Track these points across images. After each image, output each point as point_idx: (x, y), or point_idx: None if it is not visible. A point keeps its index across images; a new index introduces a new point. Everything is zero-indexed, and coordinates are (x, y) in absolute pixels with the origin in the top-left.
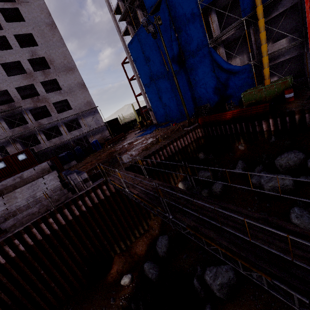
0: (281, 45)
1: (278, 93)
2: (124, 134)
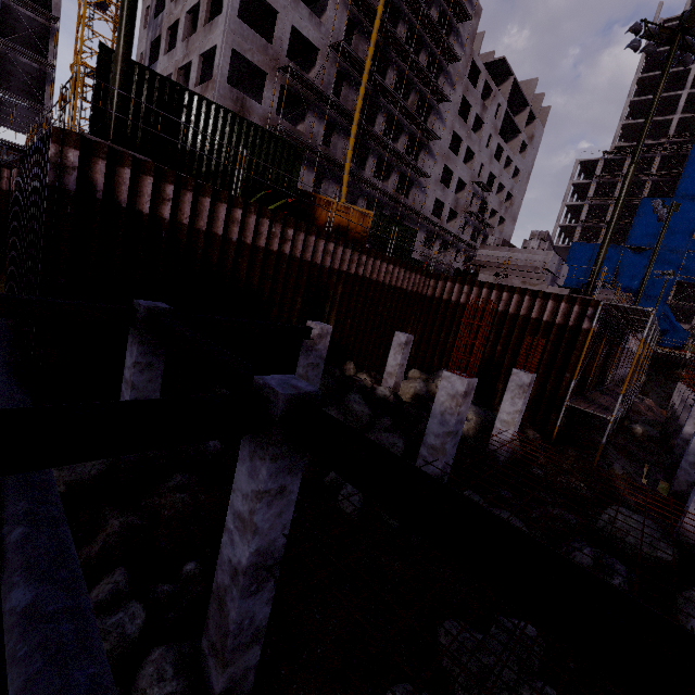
0: None
1: None
2: None
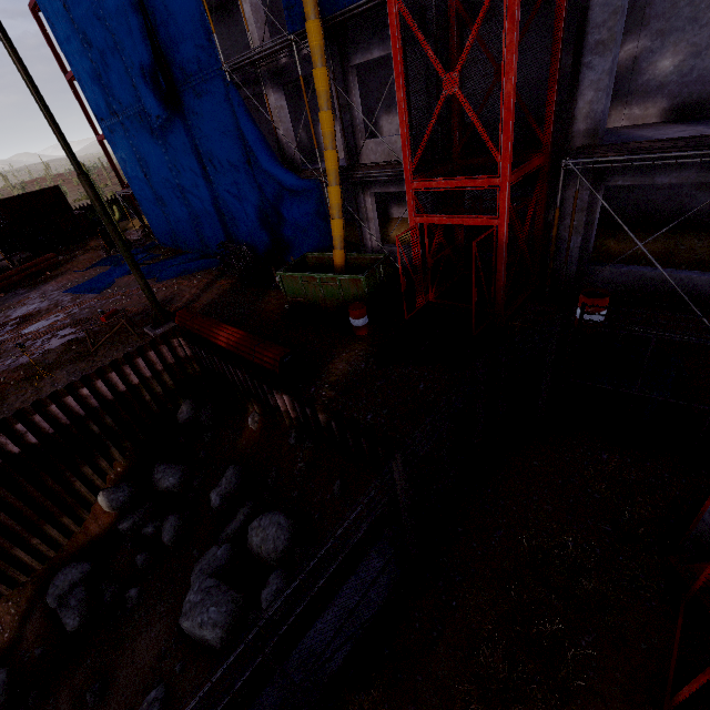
0: (394, 150)
1: (347, 301)
2: (57, 260)
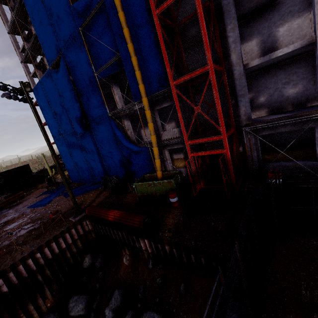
0: (174, 133)
1: (166, 191)
2: (23, 194)
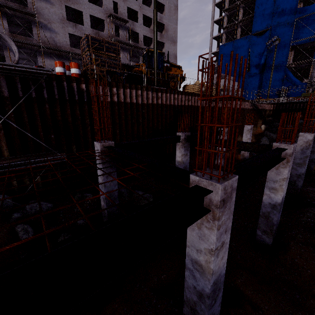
0: None
1: None
2: None
